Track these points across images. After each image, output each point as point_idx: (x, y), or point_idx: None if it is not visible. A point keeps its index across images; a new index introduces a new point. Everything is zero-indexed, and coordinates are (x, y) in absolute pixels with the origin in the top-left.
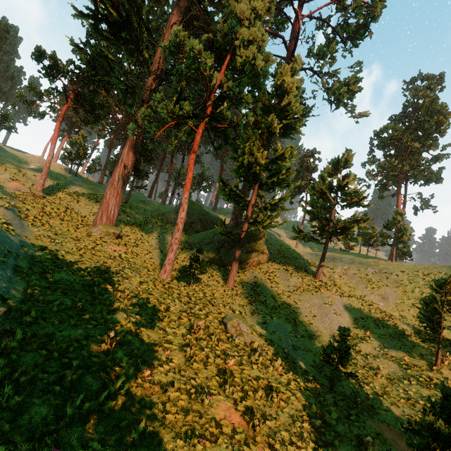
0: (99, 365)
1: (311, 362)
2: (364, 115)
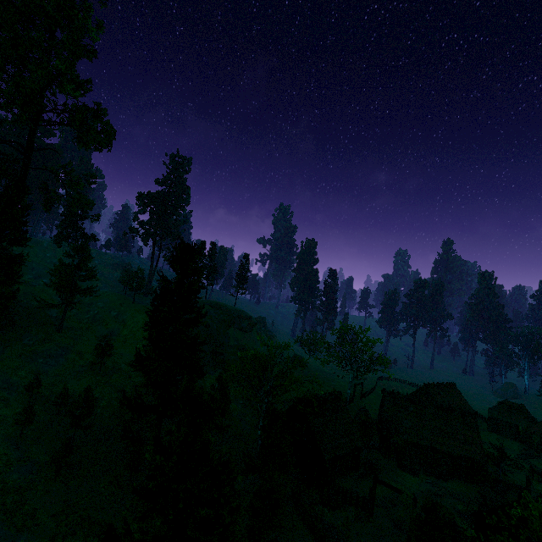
0: None
1: (24, 392)
2: (96, 219)
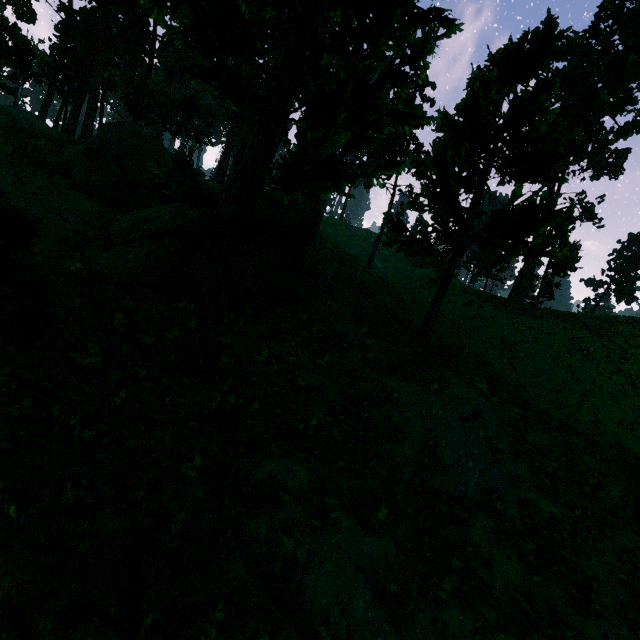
0: None
1: None
2: None
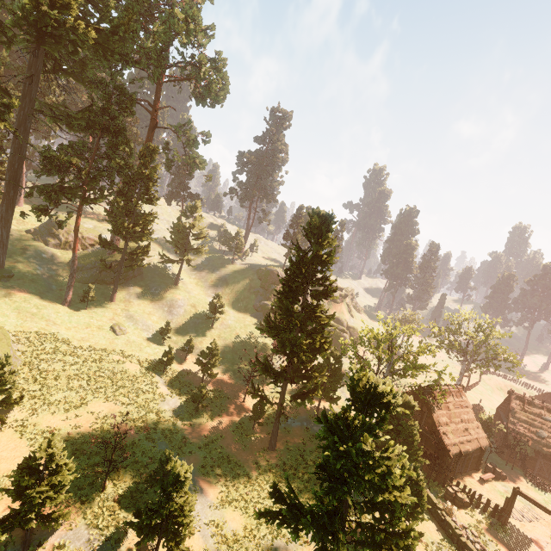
0: (68, 353)
1: (157, 335)
2: (209, 179)
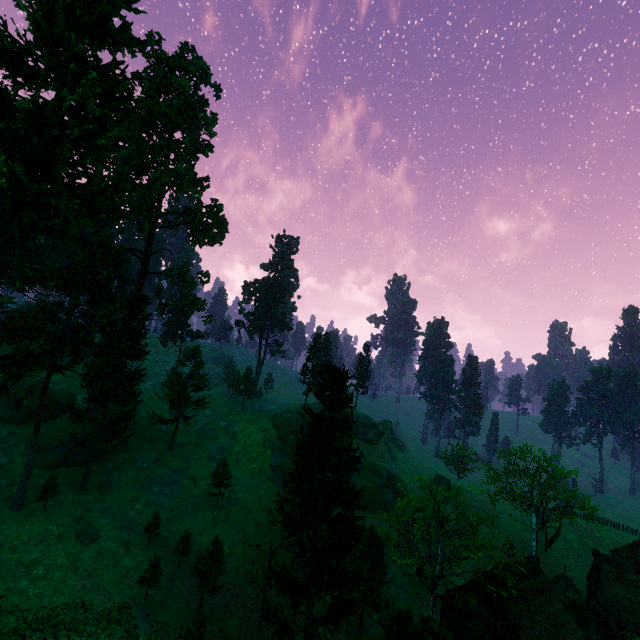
0: (7, 594)
1: (142, 532)
2: (209, 321)
